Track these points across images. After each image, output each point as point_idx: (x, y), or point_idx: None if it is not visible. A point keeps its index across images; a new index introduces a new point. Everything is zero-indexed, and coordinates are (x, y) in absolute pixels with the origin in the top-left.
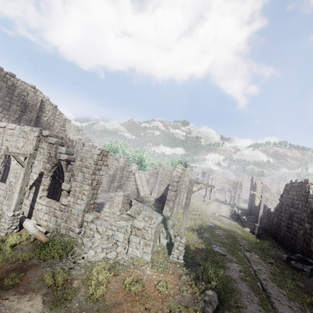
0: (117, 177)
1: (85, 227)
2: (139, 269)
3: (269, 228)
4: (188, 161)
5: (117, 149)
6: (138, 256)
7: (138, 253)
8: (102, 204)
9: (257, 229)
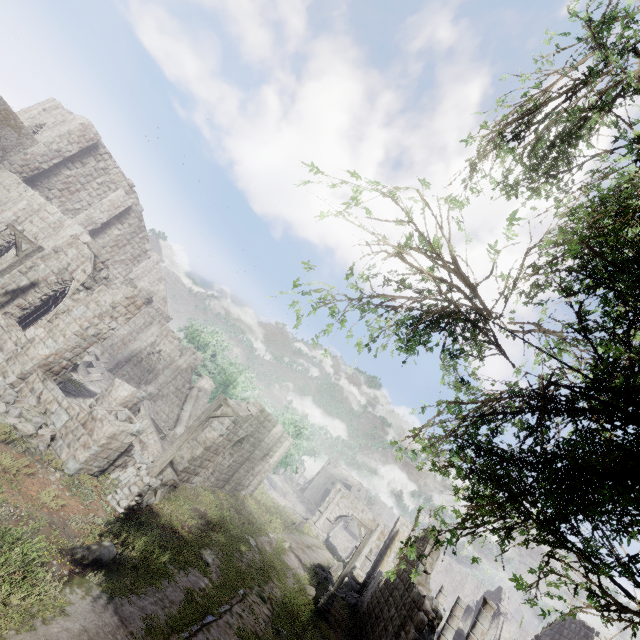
0: (160, 379)
1: (27, 383)
2: (44, 467)
3: (360, 621)
4: (305, 427)
5: (206, 346)
6: (62, 457)
7: (65, 453)
8: (95, 395)
9: (327, 598)
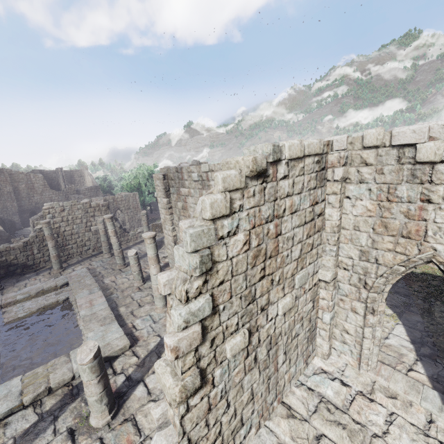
0: None
1: None
2: None
3: None
4: None
5: None
6: None
7: None
8: None
9: None
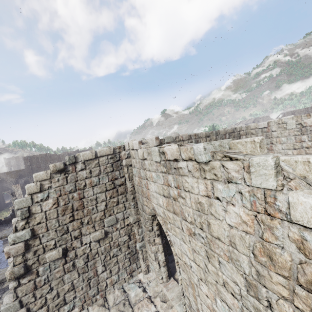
0: None
1: None
2: None
3: None
4: None
5: None
6: None
7: None
8: None
9: None
